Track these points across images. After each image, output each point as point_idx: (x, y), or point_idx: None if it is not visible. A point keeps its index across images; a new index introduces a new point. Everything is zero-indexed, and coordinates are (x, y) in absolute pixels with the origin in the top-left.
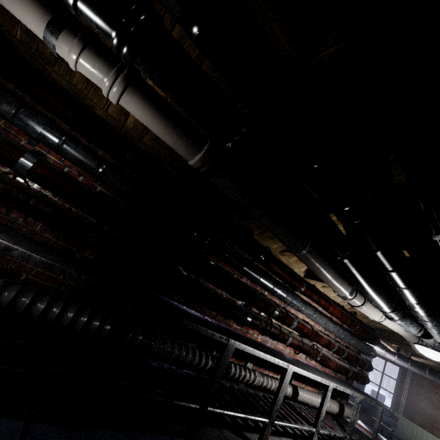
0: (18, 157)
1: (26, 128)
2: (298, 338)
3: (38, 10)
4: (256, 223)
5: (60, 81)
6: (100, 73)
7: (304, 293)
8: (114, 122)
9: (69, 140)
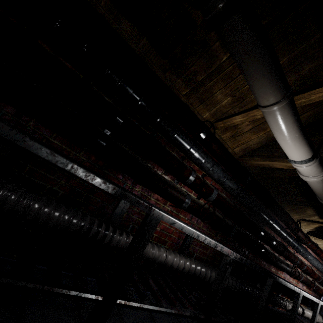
0: (212, 193)
1: (213, 174)
2: (305, 276)
3: (307, 151)
4: (292, 205)
5: (216, 137)
6: (315, 172)
7: (309, 245)
8: (235, 155)
9: (228, 177)
